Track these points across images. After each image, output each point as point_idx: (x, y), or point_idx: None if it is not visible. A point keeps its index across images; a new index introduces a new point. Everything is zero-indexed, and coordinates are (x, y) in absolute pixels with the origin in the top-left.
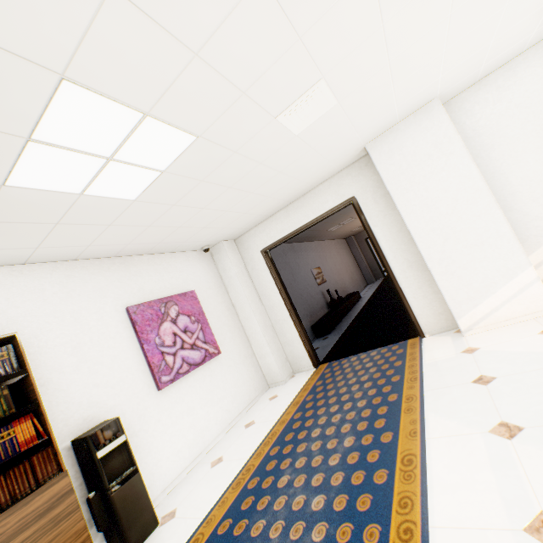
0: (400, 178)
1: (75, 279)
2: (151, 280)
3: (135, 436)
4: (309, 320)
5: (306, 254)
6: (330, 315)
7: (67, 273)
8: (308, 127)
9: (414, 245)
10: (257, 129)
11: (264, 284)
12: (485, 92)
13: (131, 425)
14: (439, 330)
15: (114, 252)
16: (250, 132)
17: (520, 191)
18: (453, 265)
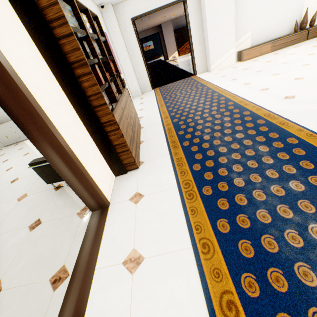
0: None
1: None
2: None
3: None
4: None
5: None
6: None
7: None
8: None
9: (203, 33)
10: None
11: (131, 42)
12: None
13: None
14: (202, 72)
15: None
16: None
17: (239, 17)
18: (216, 43)
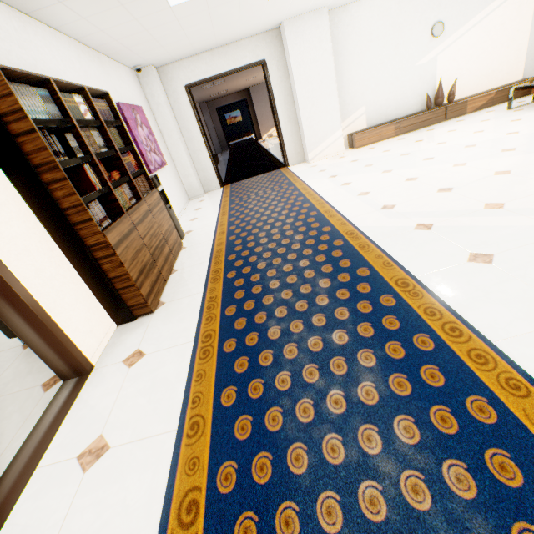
0: (298, 57)
1: (83, 61)
2: (117, 84)
3: None
4: None
5: None
6: None
7: (77, 52)
8: None
9: (294, 107)
10: None
11: (185, 118)
12: (346, 15)
13: None
14: (297, 163)
15: (99, 44)
16: None
17: (345, 87)
18: (313, 123)
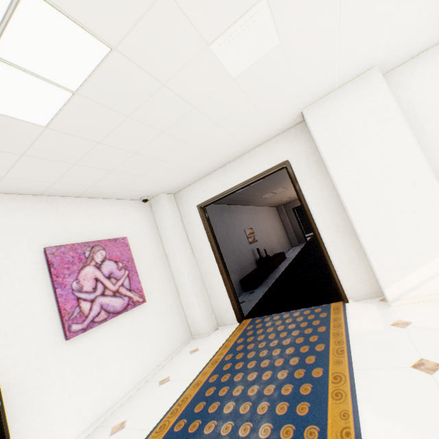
0: (334, 143)
1: None
2: (80, 222)
3: (24, 395)
4: (238, 274)
5: (241, 215)
6: (258, 271)
7: None
8: (246, 70)
9: (343, 210)
10: (188, 57)
11: (197, 237)
12: (422, 66)
13: (21, 381)
14: (363, 296)
15: (40, 189)
16: (180, 60)
17: None
18: (383, 233)
